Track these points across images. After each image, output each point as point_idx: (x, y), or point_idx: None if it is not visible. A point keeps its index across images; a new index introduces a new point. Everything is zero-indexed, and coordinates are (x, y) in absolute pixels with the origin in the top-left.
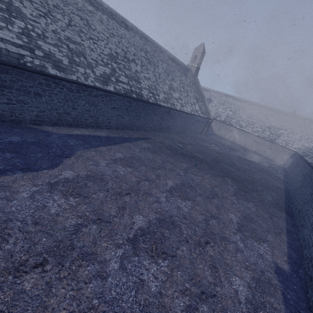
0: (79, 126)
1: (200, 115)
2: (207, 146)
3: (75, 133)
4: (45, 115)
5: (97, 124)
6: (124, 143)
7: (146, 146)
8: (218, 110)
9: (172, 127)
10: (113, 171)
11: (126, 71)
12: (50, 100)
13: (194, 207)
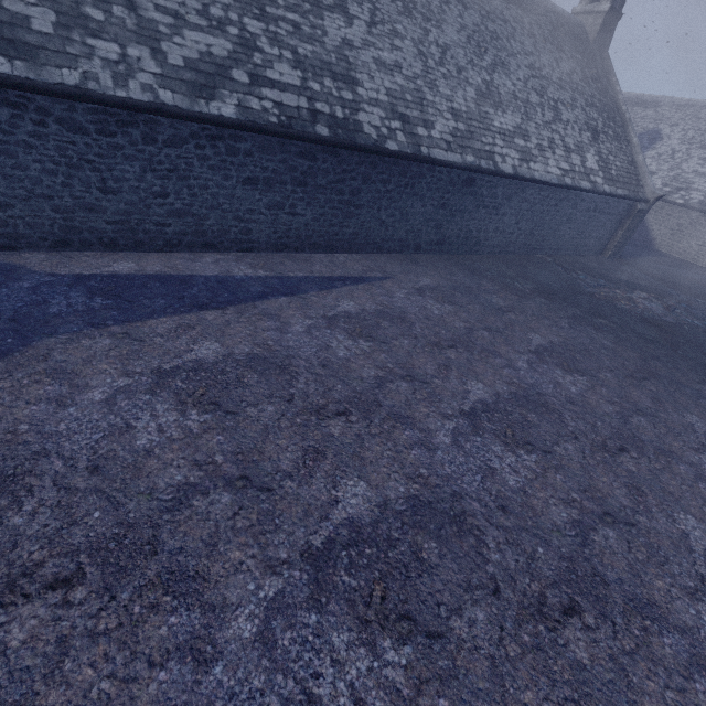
0: (144, 247)
1: (599, 187)
2: (613, 301)
3: (110, 270)
4: (17, 218)
5: (205, 239)
6: (267, 300)
7: (352, 308)
8: (681, 167)
9: (486, 237)
10: (106, 434)
11: (300, 45)
12: (16, 169)
13: (413, 705)
